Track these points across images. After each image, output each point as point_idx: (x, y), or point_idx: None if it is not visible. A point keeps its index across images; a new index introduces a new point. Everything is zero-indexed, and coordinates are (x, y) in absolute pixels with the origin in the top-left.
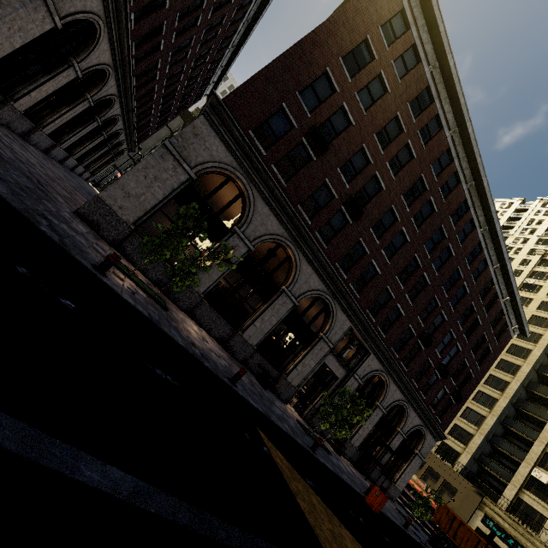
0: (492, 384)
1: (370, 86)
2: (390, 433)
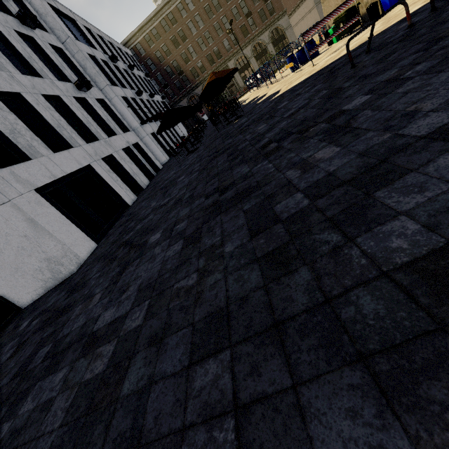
0: None
1: None
2: None
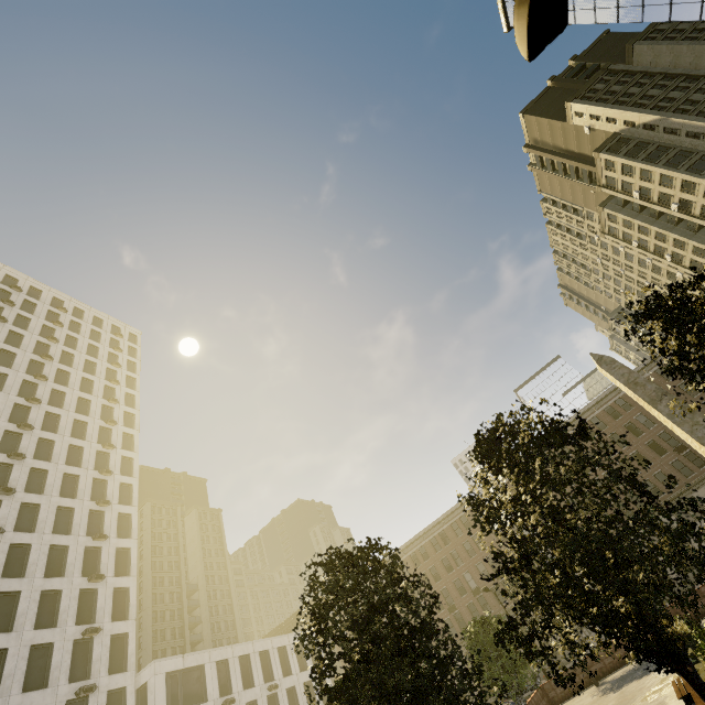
0: None
1: None
2: None
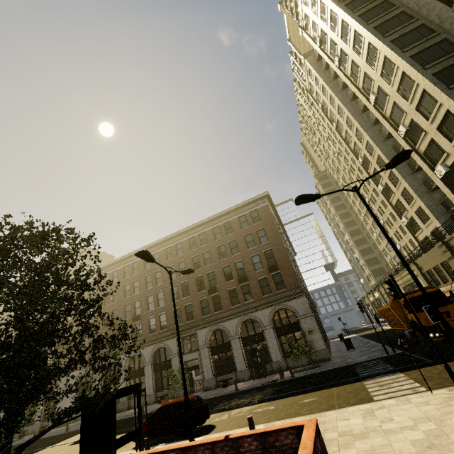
0: (382, 165)
1: (115, 294)
2: (263, 336)
